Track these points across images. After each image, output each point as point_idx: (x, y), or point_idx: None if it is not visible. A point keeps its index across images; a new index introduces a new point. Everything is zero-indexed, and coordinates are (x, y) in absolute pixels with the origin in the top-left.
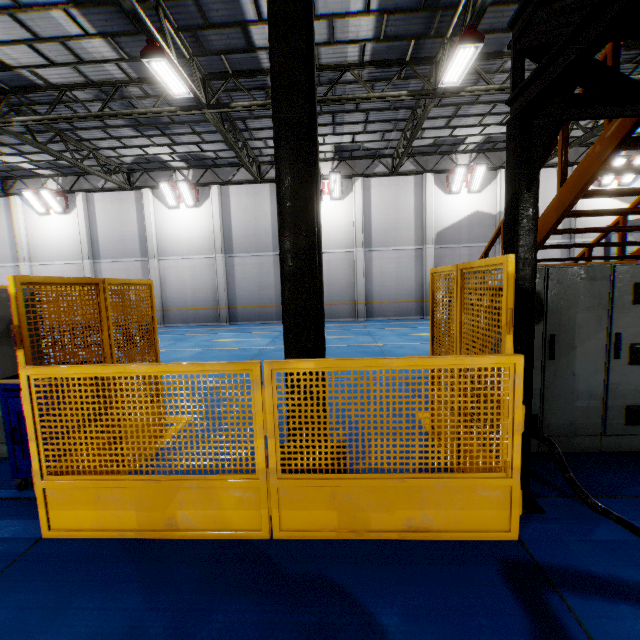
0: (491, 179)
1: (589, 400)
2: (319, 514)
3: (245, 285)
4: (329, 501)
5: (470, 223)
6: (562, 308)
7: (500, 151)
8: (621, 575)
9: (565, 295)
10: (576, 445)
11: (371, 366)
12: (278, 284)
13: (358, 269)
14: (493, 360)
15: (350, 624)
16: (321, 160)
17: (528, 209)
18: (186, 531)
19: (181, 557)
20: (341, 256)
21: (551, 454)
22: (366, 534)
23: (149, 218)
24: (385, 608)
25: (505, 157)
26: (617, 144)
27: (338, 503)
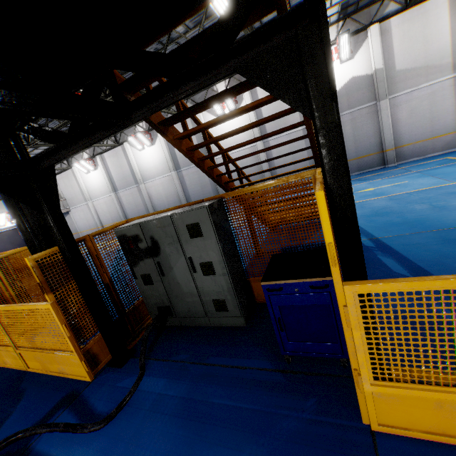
0: (362, 41)
1: (192, 297)
2: (36, 363)
3: (193, 187)
4: (35, 359)
5: (348, 91)
6: (157, 246)
7: (367, 8)
8: (96, 405)
9: (155, 238)
10: (198, 322)
11: (14, 308)
12: (212, 182)
13: (261, 158)
14: (42, 306)
15: (3, 409)
16: (216, 83)
17: (49, 223)
18: (10, 365)
19: (1, 375)
20: (247, 151)
21: (185, 327)
22: (49, 372)
23: (132, 160)
24: (17, 405)
25: (374, 12)
26: (155, 129)
27: (38, 360)
